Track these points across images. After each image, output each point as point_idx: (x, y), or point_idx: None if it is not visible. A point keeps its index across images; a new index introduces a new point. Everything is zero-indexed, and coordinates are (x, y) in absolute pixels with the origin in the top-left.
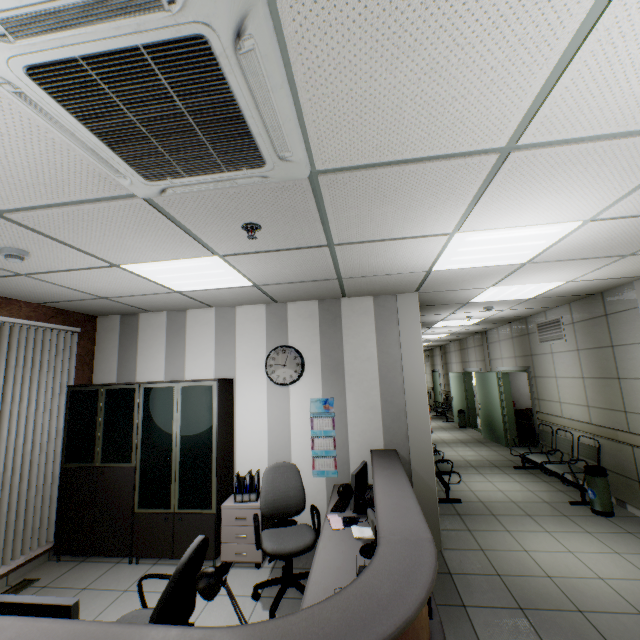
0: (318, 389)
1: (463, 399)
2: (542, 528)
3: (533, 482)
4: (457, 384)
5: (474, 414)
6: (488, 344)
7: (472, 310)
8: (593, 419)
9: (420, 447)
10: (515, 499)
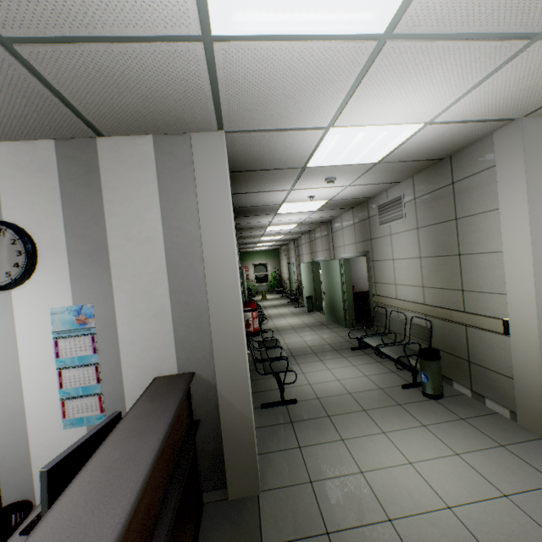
0: (65, 292)
1: (311, 286)
2: (379, 428)
3: (368, 364)
4: (307, 273)
5: (320, 299)
6: (333, 233)
7: (313, 184)
8: (427, 299)
9: (230, 364)
10: (352, 389)
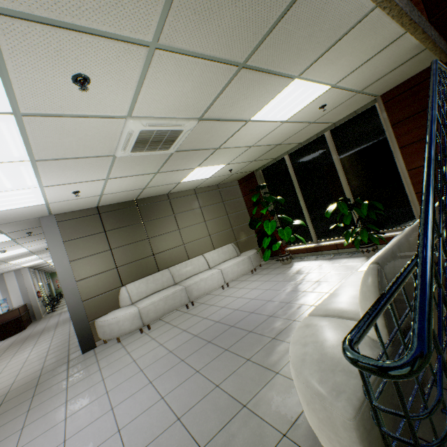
0: (1, 297)
1: None
2: None
3: None
4: None
5: None
6: None
7: None
8: None
9: (34, 300)
10: None
